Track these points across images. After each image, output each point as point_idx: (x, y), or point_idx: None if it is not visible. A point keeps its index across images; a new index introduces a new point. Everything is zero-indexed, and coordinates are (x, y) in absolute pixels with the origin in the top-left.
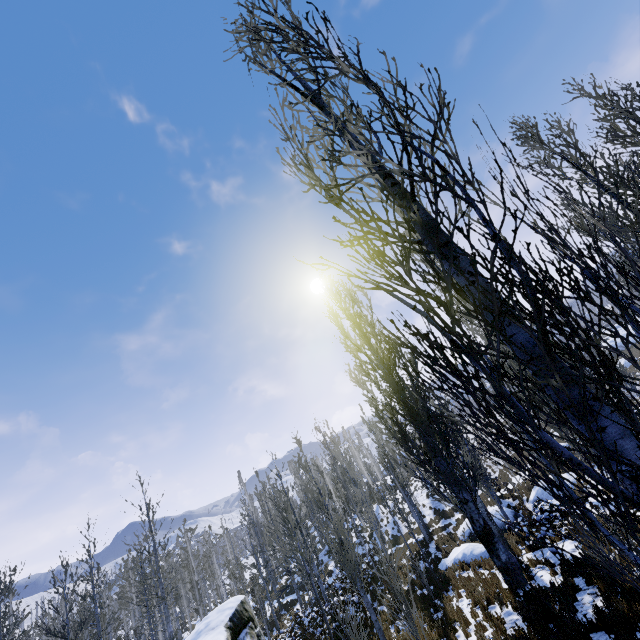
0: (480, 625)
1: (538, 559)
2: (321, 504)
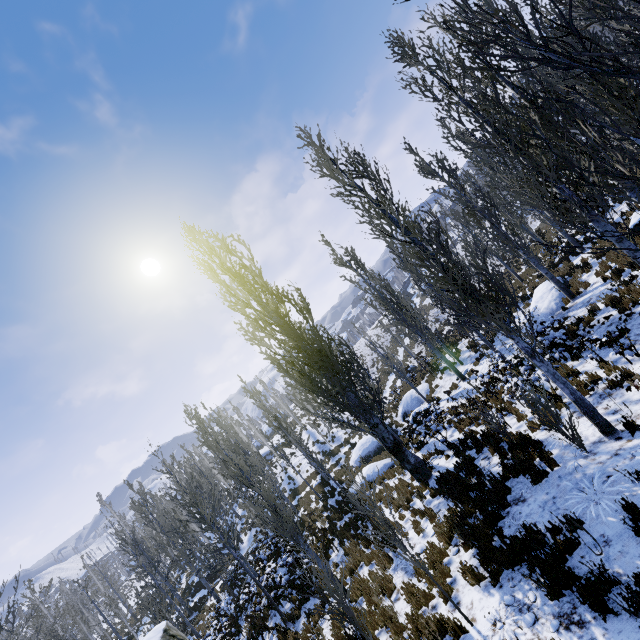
0: (414, 522)
1: (430, 453)
2: (244, 479)
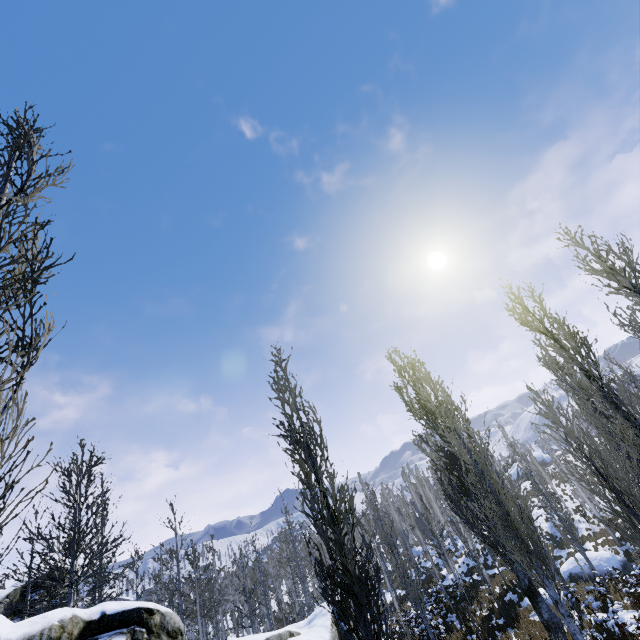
0: None
1: (592, 623)
2: (391, 545)
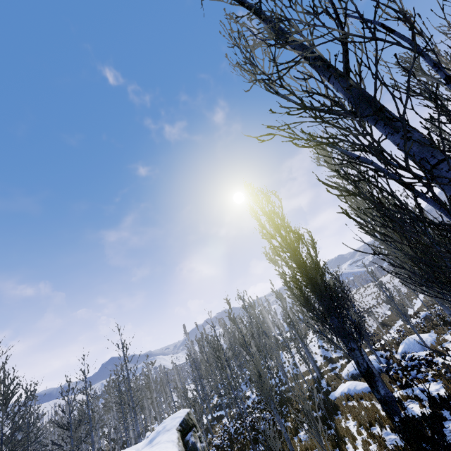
0: (365, 441)
1: (409, 395)
2: (245, 347)
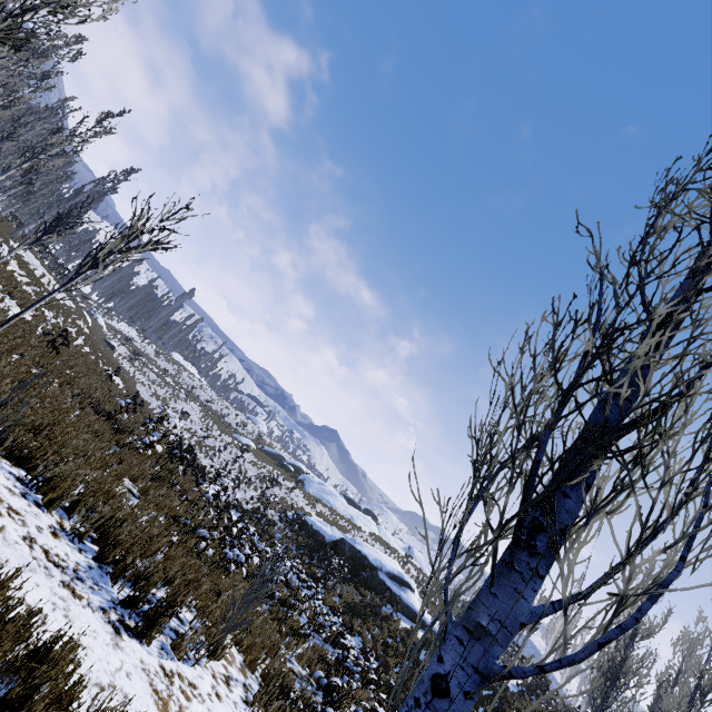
0: None
1: None
2: None
